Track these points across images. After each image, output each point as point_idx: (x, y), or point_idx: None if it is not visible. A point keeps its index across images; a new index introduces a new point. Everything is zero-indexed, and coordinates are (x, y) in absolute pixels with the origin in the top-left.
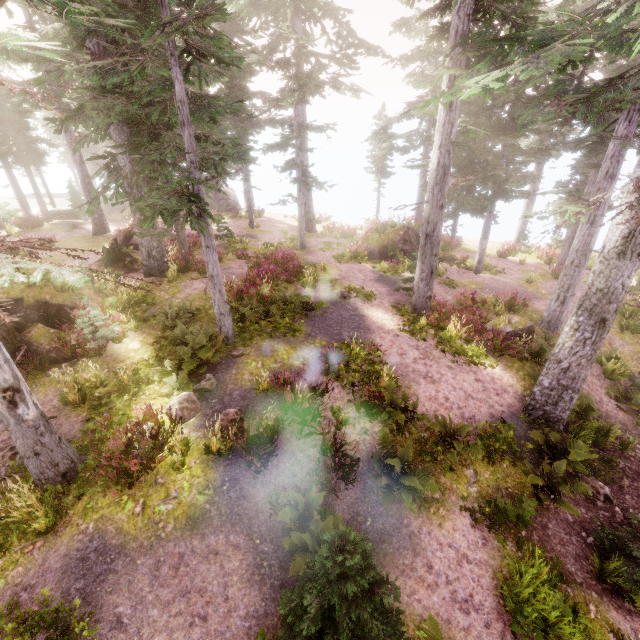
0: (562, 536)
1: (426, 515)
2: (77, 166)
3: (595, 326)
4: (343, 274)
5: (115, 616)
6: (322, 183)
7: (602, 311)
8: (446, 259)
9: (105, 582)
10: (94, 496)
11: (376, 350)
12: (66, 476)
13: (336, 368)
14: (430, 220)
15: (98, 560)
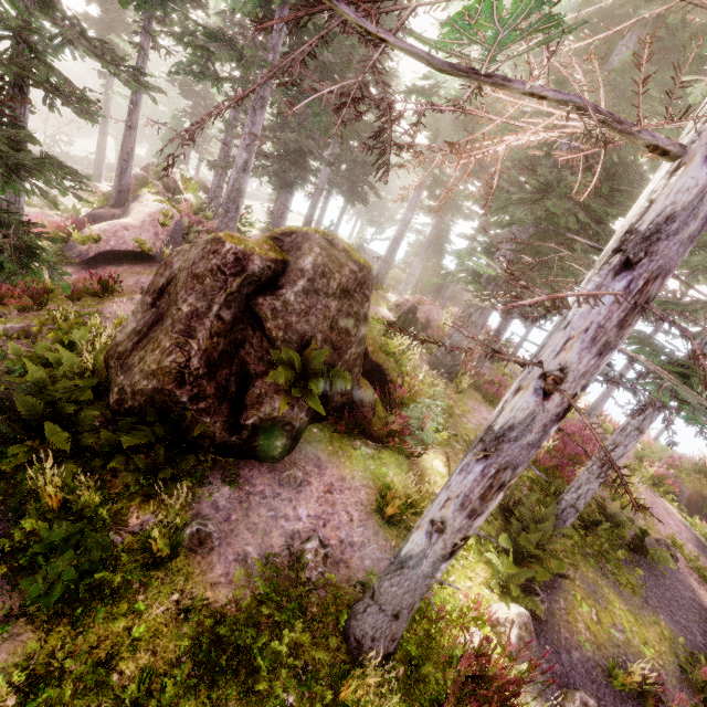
0: None
1: None
2: (402, 225)
3: None
4: (649, 505)
5: None
6: None
7: None
8: None
9: None
10: None
11: None
12: (386, 658)
13: None
14: None
15: None
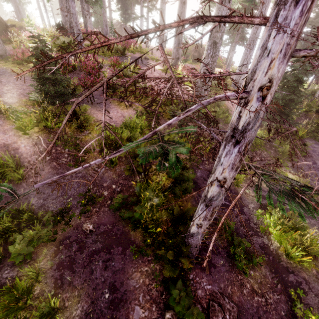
0: (169, 127)
1: (119, 106)
2: None
3: (211, 46)
4: (155, 56)
5: (0, 81)
6: (157, 9)
7: (214, 36)
8: (217, 66)
9: (2, 76)
10: (9, 63)
11: (138, 67)
12: (3, 57)
13: (113, 63)
14: (179, 11)
15: (2, 72)
